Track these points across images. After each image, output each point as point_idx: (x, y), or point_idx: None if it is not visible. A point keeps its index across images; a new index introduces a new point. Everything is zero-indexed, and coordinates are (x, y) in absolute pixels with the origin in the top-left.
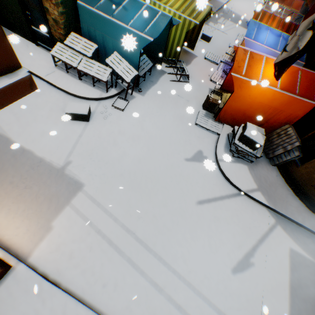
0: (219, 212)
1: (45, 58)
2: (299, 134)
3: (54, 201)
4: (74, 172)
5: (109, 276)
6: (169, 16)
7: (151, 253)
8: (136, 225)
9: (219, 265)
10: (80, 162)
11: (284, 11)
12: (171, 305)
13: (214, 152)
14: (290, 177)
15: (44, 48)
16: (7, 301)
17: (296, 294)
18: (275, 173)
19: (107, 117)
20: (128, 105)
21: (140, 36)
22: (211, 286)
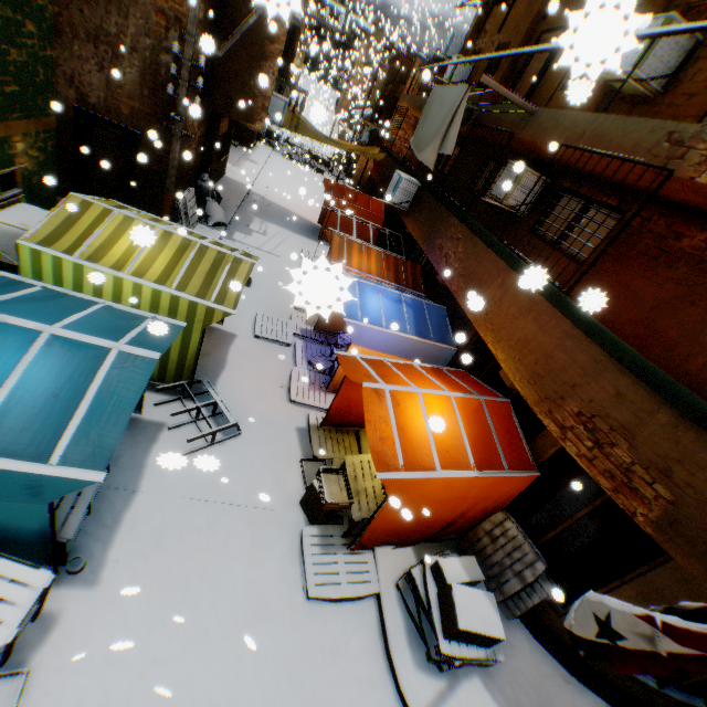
0: None
1: None
2: (528, 525)
3: None
4: None
5: None
6: (151, 358)
7: None
8: None
9: None
10: None
11: (364, 213)
12: None
13: (391, 680)
14: (553, 637)
15: None
16: None
17: None
18: (525, 637)
19: None
20: (28, 689)
21: (37, 474)
22: None
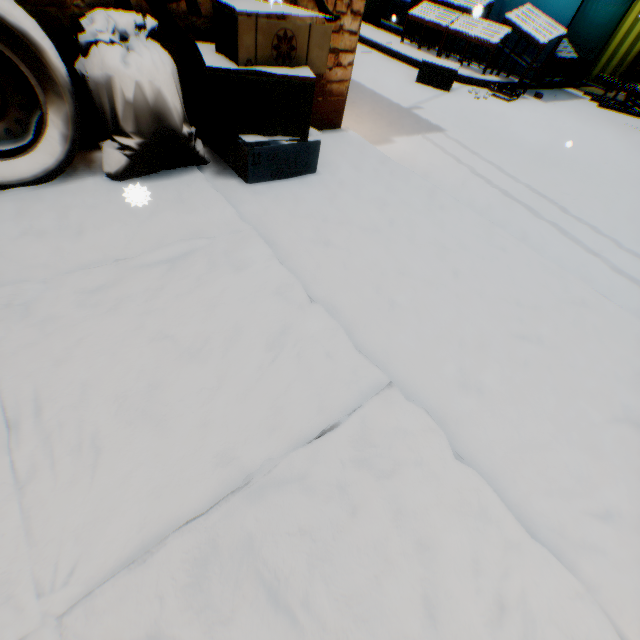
0: None
1: (386, 36)
2: None
3: (396, 125)
4: (428, 116)
5: (506, 221)
6: None
7: (604, 237)
8: (557, 197)
9: None
10: (438, 114)
11: None
12: None
13: None
14: None
15: (385, 31)
16: (331, 149)
17: None
18: None
19: (480, 99)
20: (517, 101)
21: None
22: None
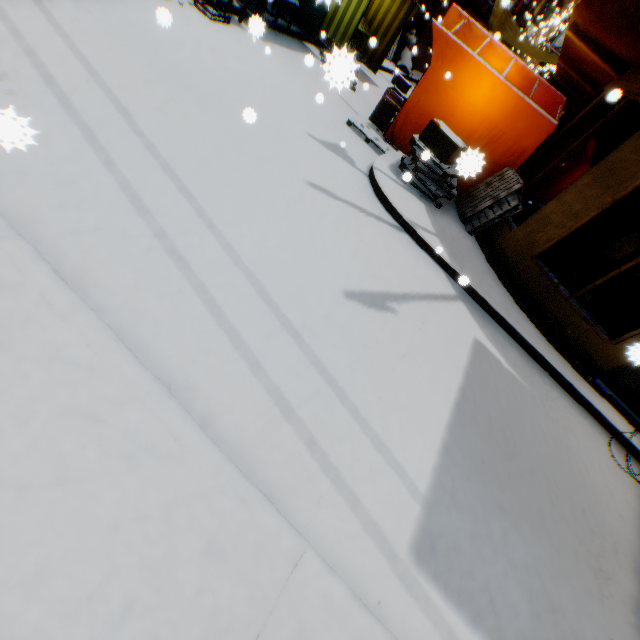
0: (350, 219)
1: None
2: (524, 185)
3: None
4: None
5: (0, 107)
6: None
7: (156, 159)
8: (143, 112)
9: (320, 271)
10: None
11: None
12: (158, 245)
13: (369, 166)
14: (496, 255)
15: None
16: None
17: (473, 398)
18: (473, 243)
19: (172, 2)
20: (227, 26)
21: None
22: (286, 284)
